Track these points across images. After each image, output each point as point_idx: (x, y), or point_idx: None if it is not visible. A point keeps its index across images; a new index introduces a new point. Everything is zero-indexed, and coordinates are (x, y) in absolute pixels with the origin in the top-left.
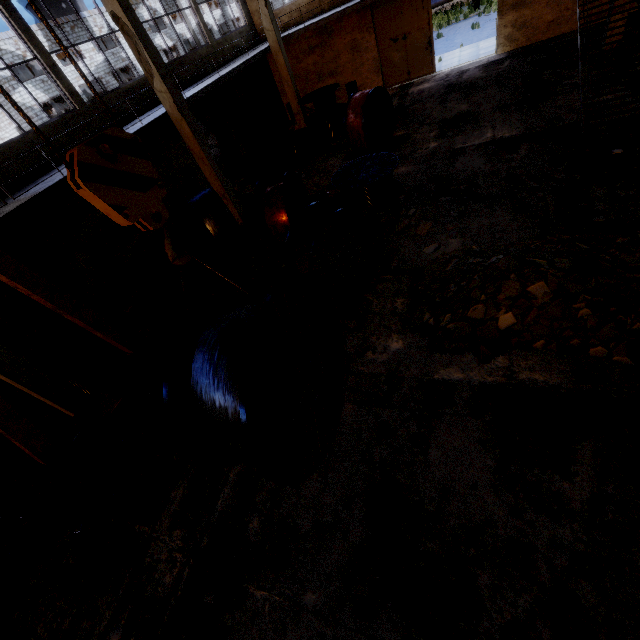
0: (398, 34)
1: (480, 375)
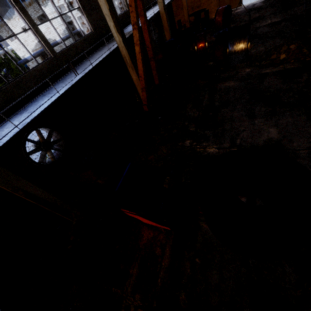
0: None
1: (275, 69)
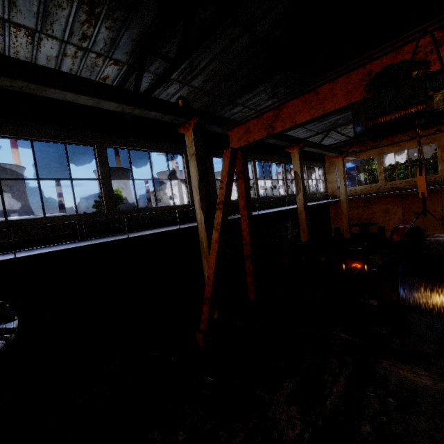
0: (418, 211)
1: None
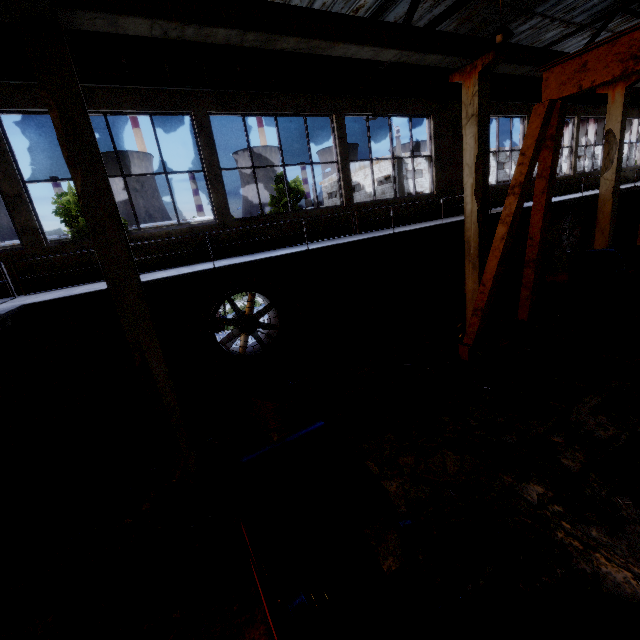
0: None
1: None
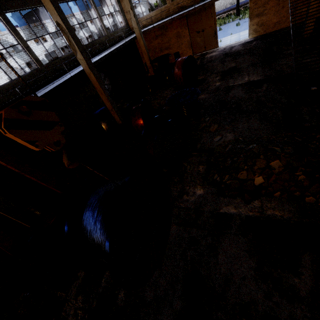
0: (199, 29)
1: (245, 211)
